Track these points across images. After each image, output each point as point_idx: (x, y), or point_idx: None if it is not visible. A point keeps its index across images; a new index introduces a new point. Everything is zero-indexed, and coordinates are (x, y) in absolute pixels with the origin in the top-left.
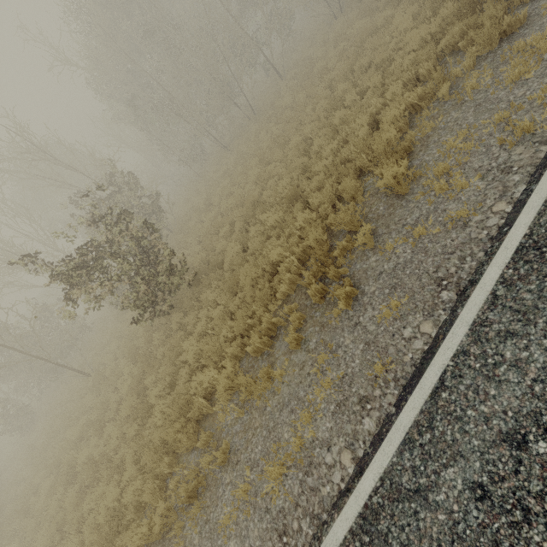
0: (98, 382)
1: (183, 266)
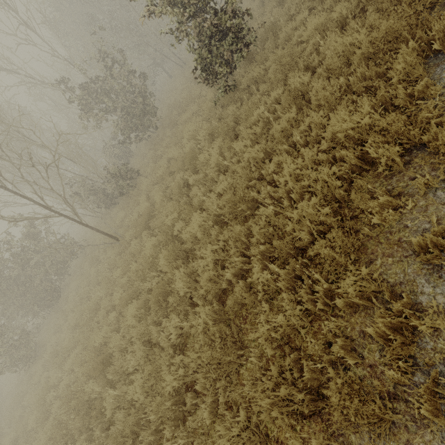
0: (144, 222)
1: (244, 27)
